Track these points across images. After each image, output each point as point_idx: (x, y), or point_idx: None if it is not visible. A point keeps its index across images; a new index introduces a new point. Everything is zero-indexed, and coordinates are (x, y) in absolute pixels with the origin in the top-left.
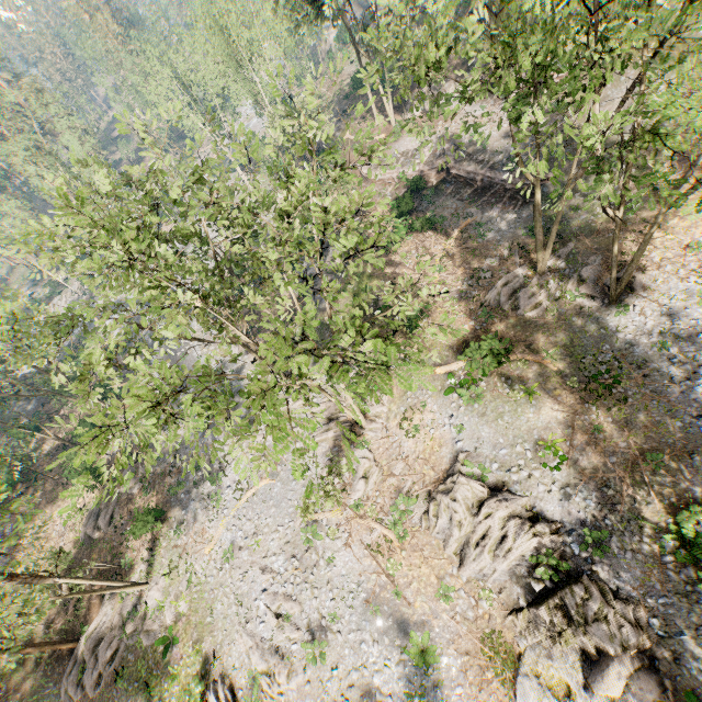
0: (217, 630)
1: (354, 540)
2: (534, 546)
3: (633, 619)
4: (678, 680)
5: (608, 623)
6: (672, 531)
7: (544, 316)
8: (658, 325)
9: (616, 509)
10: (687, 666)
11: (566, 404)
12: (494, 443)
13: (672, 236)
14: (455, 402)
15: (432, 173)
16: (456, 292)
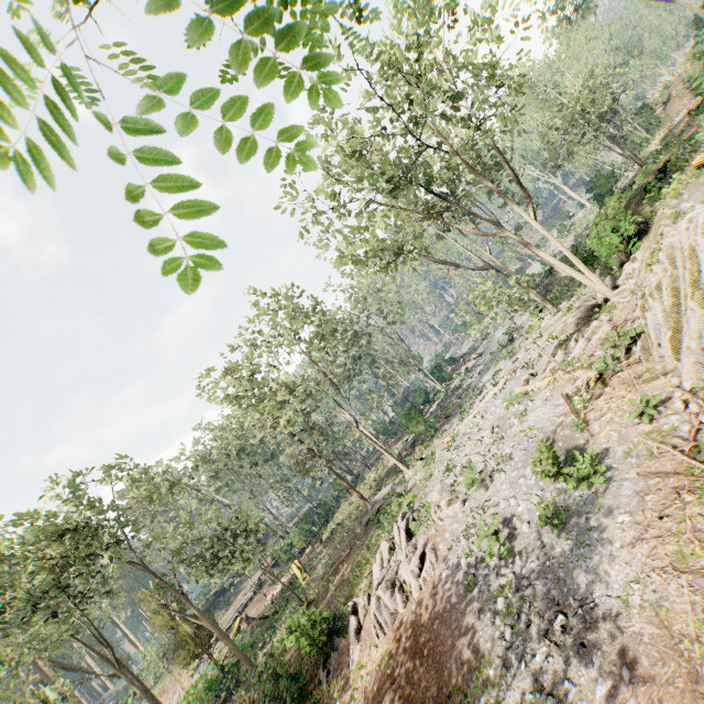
0: (428, 487)
1: (555, 395)
2: None
3: None
4: None
5: None
6: None
7: None
8: None
9: None
10: None
11: None
12: None
13: None
14: None
15: None
16: None
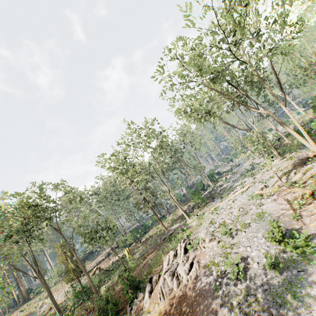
0: (198, 229)
1: (279, 198)
2: None
3: None
4: None
5: None
6: None
7: None
8: None
9: None
10: None
11: None
12: None
13: None
14: None
15: None
16: None
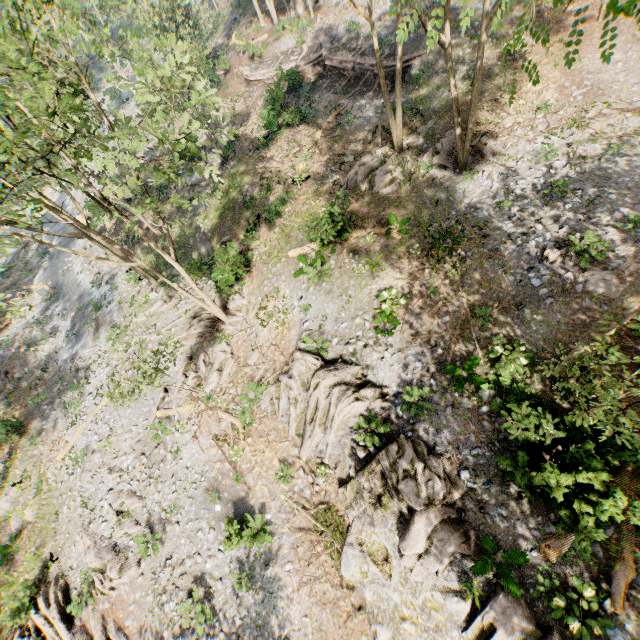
0: (60, 534)
1: (203, 432)
2: (357, 411)
3: (442, 472)
4: (482, 530)
5: (416, 479)
6: (492, 381)
7: (398, 191)
8: (503, 187)
9: (443, 367)
10: (492, 514)
11: (407, 271)
12: (336, 318)
13: (526, 101)
14: (305, 283)
15: (309, 69)
16: (319, 179)
